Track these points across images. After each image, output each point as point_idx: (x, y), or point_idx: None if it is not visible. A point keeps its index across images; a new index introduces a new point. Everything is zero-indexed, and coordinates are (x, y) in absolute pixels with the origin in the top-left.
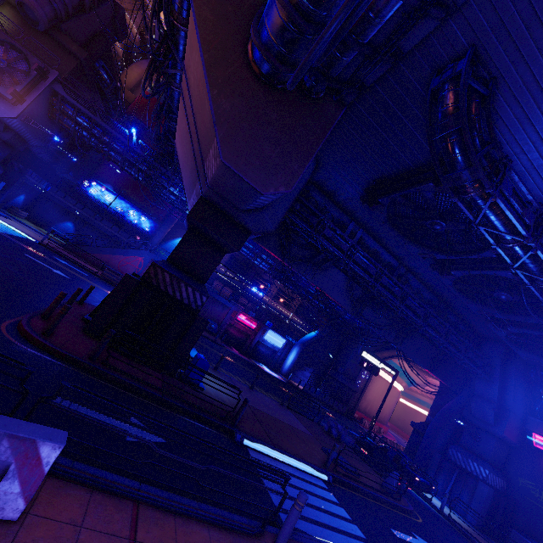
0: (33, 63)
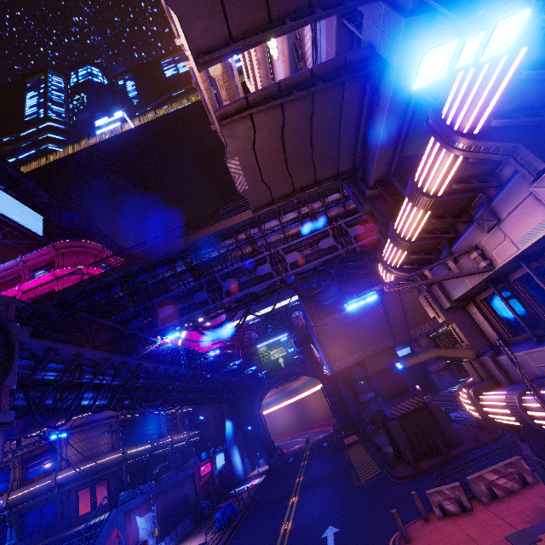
0: (1, 306)
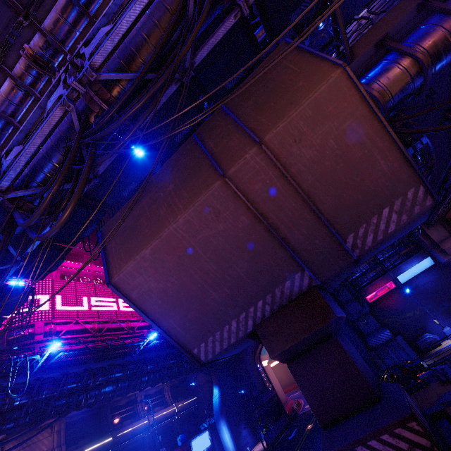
0: None
